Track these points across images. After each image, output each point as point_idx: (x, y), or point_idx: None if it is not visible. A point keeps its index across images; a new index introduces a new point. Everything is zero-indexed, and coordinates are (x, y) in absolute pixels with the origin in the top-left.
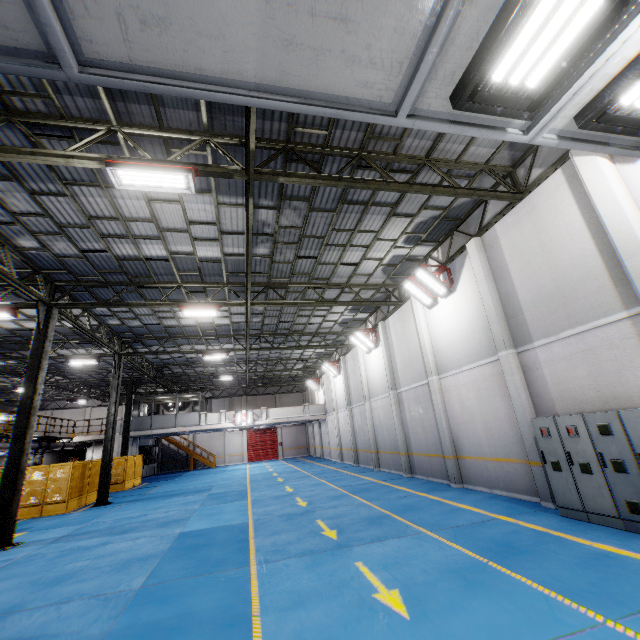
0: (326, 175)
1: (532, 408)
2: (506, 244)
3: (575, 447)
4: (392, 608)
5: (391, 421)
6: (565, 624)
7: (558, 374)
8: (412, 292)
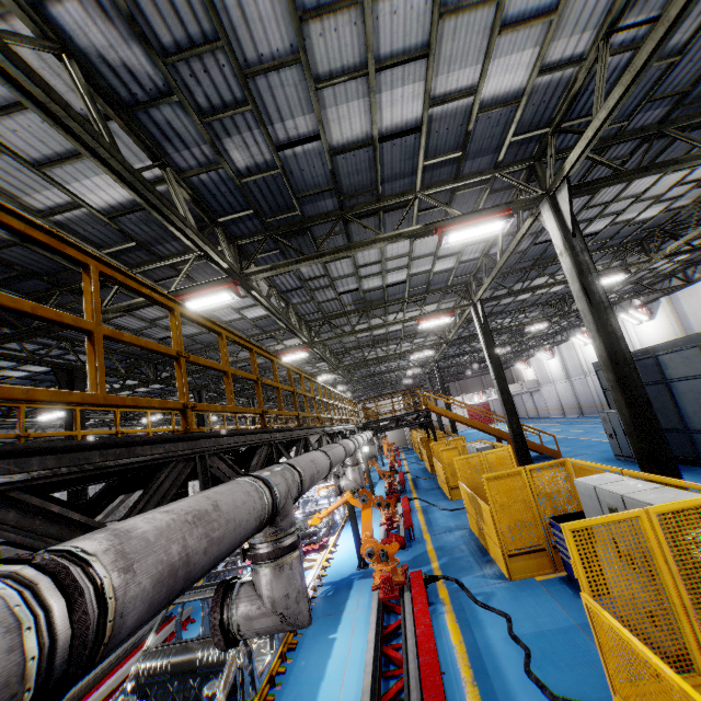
0: None
1: None
2: (682, 303)
3: None
4: None
5: None
6: None
7: None
8: (624, 319)
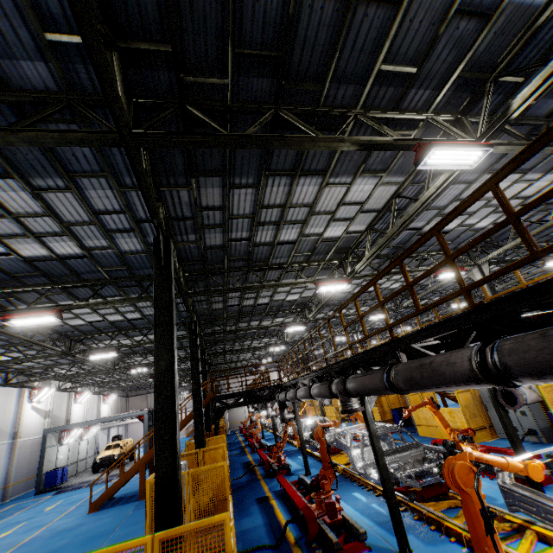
0: None
1: None
2: None
3: None
4: None
5: None
6: None
7: None
8: None
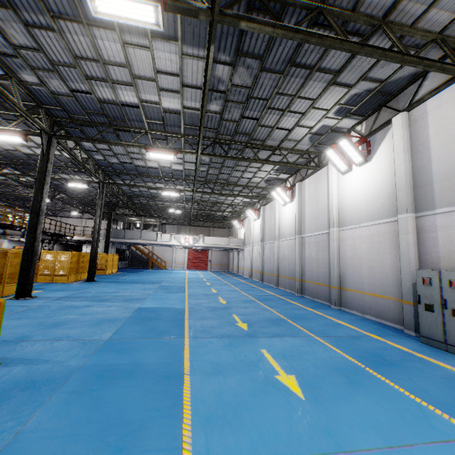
0: (285, 25)
1: (417, 262)
2: (433, 120)
3: (452, 296)
4: (290, 390)
5: (293, 256)
6: (439, 432)
7: (451, 238)
8: (332, 159)
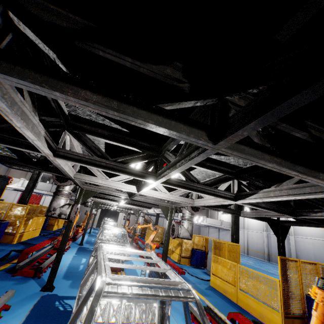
0: None
1: None
2: None
3: None
4: None
5: (320, 252)
6: None
7: None
8: None
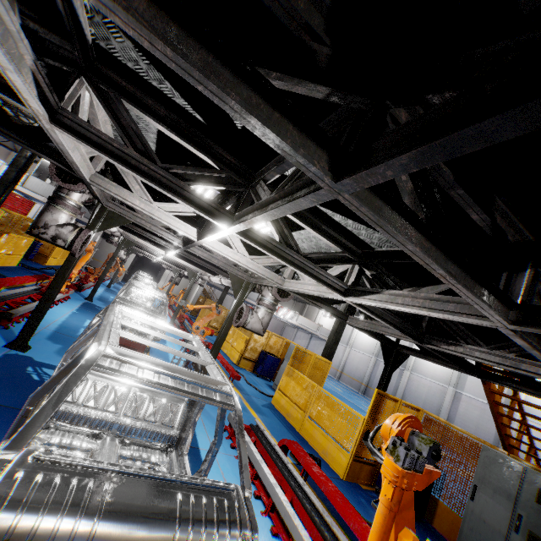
0: None
1: None
2: None
3: None
4: None
5: (434, 400)
6: None
7: None
8: None
